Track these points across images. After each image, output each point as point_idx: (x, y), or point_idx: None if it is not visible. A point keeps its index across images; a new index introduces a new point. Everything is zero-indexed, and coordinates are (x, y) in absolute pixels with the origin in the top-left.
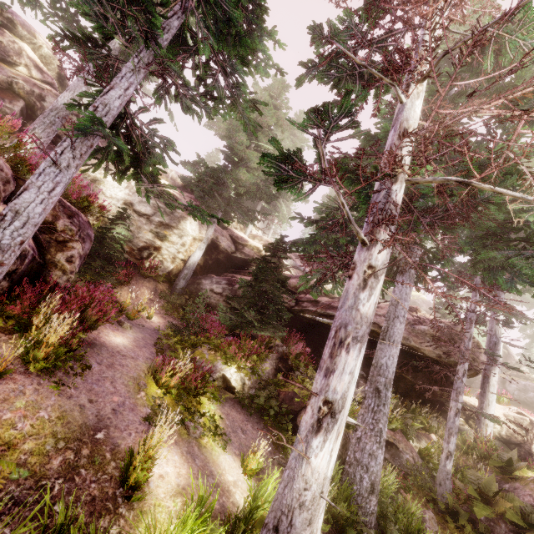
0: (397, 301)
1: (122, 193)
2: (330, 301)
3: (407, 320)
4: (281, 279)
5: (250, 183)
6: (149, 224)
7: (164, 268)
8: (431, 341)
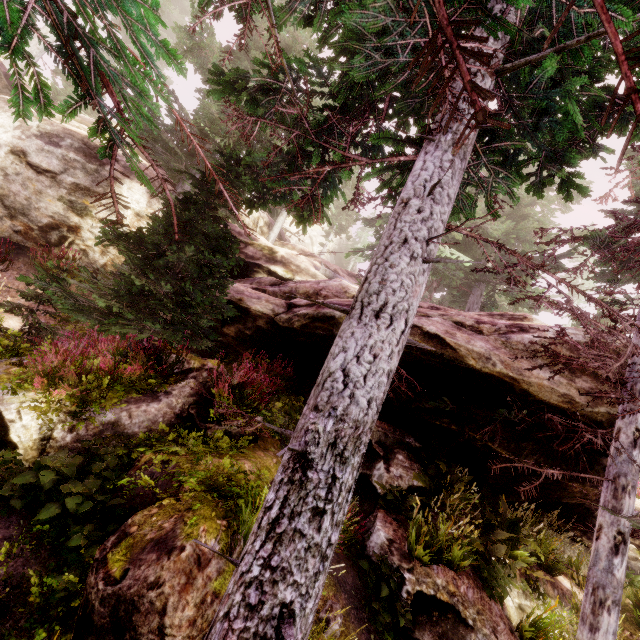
0: (408, 202)
1: (8, 136)
2: (344, 300)
3: (494, 326)
4: (204, 231)
5: (217, 110)
6: (57, 188)
7: (90, 262)
8: (549, 367)
